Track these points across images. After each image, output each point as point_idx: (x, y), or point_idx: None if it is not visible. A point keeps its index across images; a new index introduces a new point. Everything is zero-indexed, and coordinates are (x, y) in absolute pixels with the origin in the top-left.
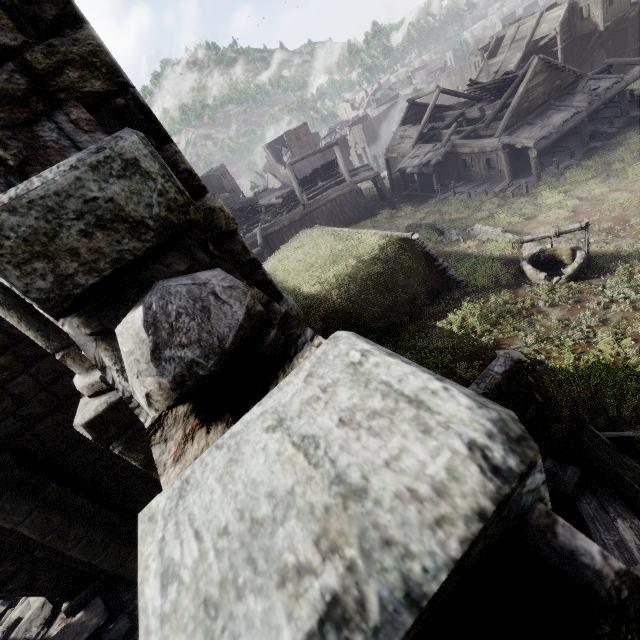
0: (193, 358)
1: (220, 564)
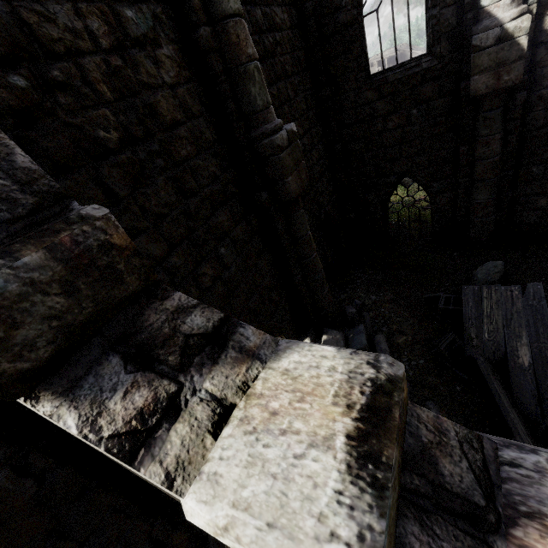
0: None
1: None
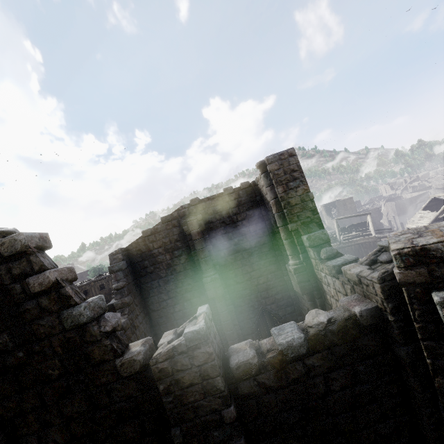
0: (330, 254)
1: (336, 262)
